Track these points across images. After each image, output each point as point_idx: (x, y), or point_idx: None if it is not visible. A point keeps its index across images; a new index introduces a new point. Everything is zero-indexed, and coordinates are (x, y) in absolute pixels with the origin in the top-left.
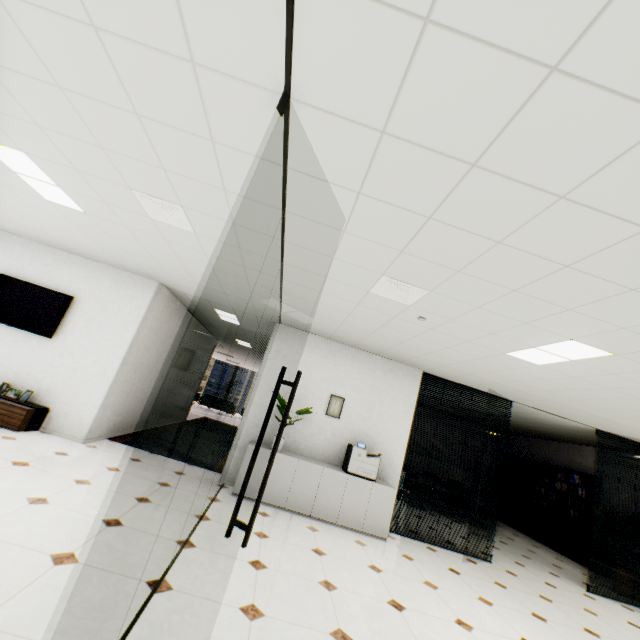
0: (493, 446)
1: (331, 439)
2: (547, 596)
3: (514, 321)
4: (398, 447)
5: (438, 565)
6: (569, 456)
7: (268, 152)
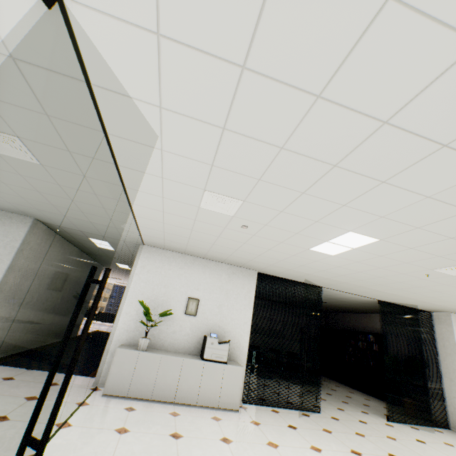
0: (316, 322)
1: (190, 334)
2: (361, 432)
3: (309, 220)
4: (244, 332)
5: (280, 424)
6: (365, 322)
7: (67, 67)
